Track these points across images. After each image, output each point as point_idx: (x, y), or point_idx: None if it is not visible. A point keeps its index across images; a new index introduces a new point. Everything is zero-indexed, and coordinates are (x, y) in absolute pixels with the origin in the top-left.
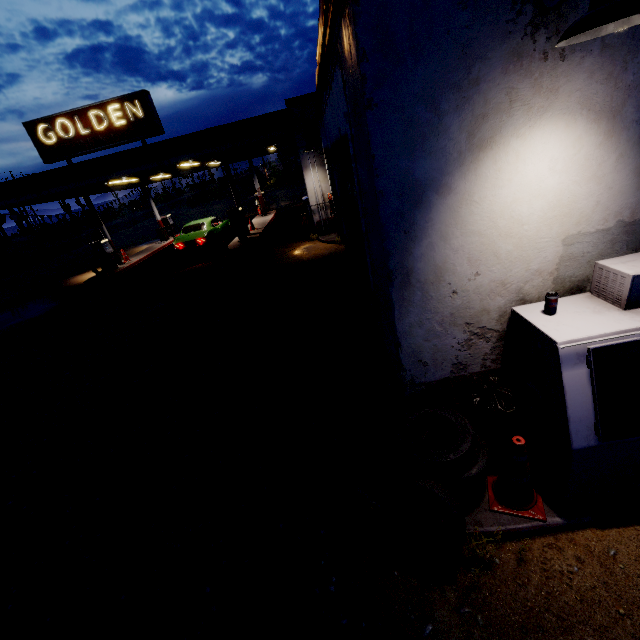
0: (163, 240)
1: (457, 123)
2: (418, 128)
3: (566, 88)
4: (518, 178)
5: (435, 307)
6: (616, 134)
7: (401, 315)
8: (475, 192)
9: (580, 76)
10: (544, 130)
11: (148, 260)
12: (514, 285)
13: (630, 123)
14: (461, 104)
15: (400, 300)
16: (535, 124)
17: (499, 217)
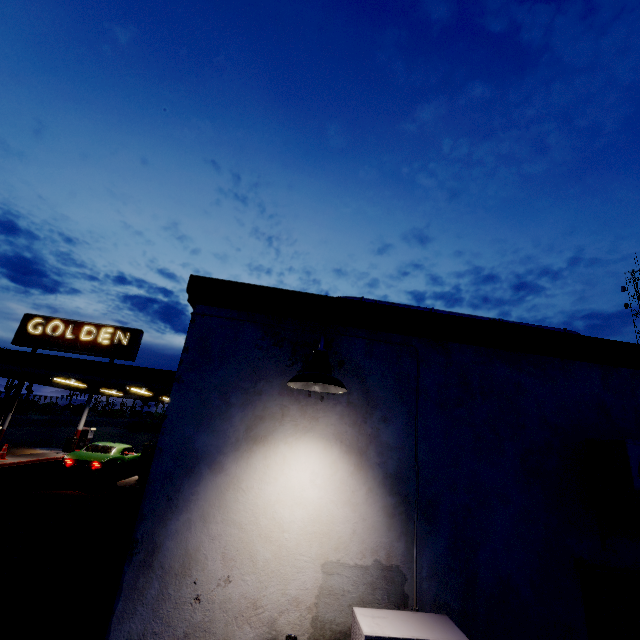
0: (65, 451)
1: (240, 415)
2: (210, 408)
3: (324, 420)
4: (283, 479)
5: (169, 615)
6: (364, 469)
7: (124, 613)
8: (244, 479)
9: (334, 415)
10: (307, 445)
11: (25, 466)
12: (268, 612)
13: (374, 464)
14: (246, 403)
15: (132, 587)
16: (300, 438)
17: (262, 513)
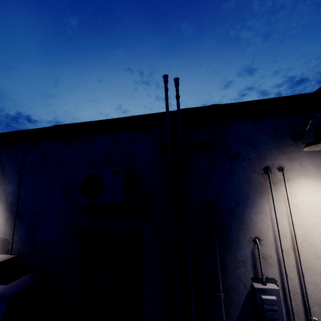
0: None
1: None
2: None
3: None
4: None
5: None
6: (0, 203)
7: None
8: None
9: None
10: None
11: None
12: None
13: (4, 200)
14: None
15: None
16: None
17: None
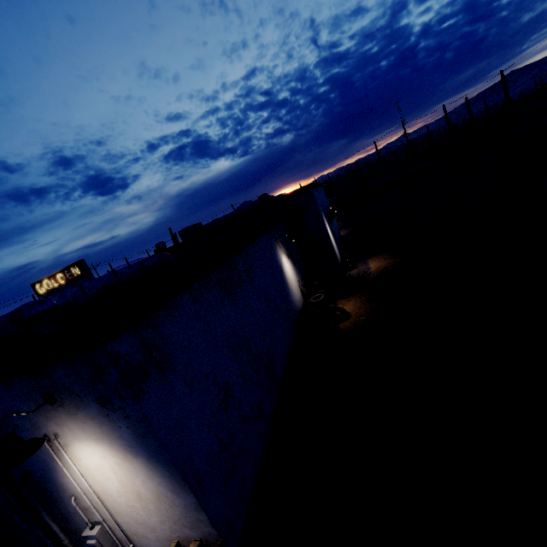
0: None
1: None
2: None
3: None
4: None
5: None
6: None
7: None
8: None
9: None
10: None
11: None
12: None
13: None
14: None
15: None
16: None
17: None
